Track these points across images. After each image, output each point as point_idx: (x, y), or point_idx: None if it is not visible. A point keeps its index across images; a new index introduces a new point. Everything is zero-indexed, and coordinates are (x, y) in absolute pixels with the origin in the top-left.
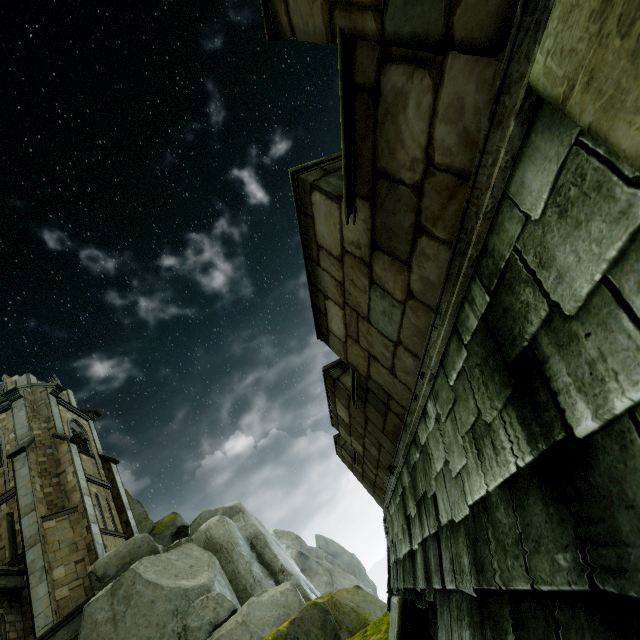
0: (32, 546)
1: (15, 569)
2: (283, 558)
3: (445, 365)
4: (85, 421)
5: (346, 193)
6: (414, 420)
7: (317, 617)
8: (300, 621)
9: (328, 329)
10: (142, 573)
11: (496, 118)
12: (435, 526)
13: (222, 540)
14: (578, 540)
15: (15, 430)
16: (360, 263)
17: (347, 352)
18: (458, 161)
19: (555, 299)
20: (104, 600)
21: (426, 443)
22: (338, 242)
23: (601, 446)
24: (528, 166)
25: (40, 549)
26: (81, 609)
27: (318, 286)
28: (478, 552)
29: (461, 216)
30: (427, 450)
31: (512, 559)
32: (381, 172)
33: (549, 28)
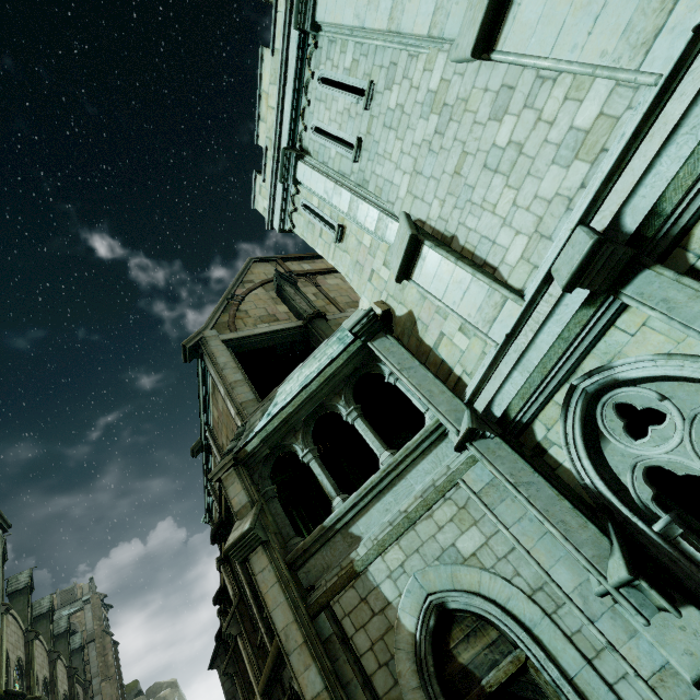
0: (97, 694)
1: None
2: None
3: None
4: (106, 613)
5: None
6: None
7: None
8: None
9: None
10: None
11: None
12: None
13: None
14: None
15: (86, 625)
16: None
17: None
18: None
19: None
20: None
21: None
22: None
23: None
24: None
25: (101, 696)
26: None
27: None
28: None
29: None
30: None
31: None
32: None
33: None
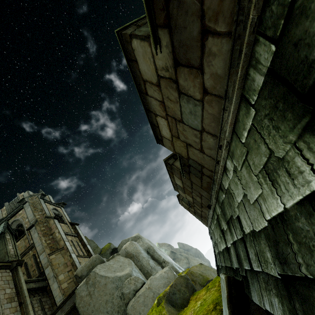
0: (46, 267)
1: (41, 278)
2: (163, 256)
3: (237, 130)
4: (59, 208)
5: (151, 28)
6: (219, 176)
7: (183, 282)
8: (175, 285)
9: (161, 135)
10: (98, 272)
11: None
12: (241, 234)
13: (133, 252)
14: None
15: (27, 217)
16: (170, 82)
17: (174, 146)
18: None
19: None
20: (83, 286)
21: (228, 187)
22: (154, 72)
23: None
24: None
25: (50, 268)
26: (74, 291)
27: (150, 109)
28: (280, 250)
29: None
30: (230, 191)
31: None
32: None
33: None
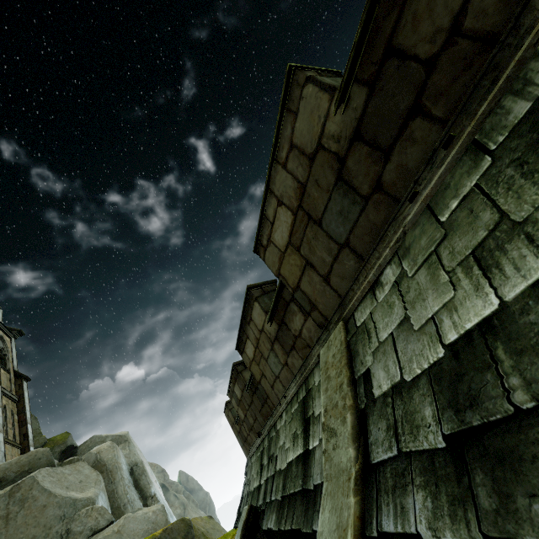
0: None
1: None
2: (154, 486)
3: (292, 402)
4: (8, 338)
5: (270, 315)
6: (277, 416)
7: (183, 529)
8: (170, 530)
9: (244, 350)
10: (40, 481)
11: (318, 342)
12: (274, 471)
13: (109, 463)
14: (304, 476)
15: None
16: (269, 339)
17: (251, 365)
18: (308, 341)
19: (314, 410)
20: (1, 500)
21: (279, 429)
22: (261, 325)
23: (311, 453)
24: (317, 370)
25: None
26: None
27: (245, 331)
28: (285, 481)
29: (306, 356)
30: (279, 433)
31: (292, 483)
32: (285, 322)
33: (323, 349)
